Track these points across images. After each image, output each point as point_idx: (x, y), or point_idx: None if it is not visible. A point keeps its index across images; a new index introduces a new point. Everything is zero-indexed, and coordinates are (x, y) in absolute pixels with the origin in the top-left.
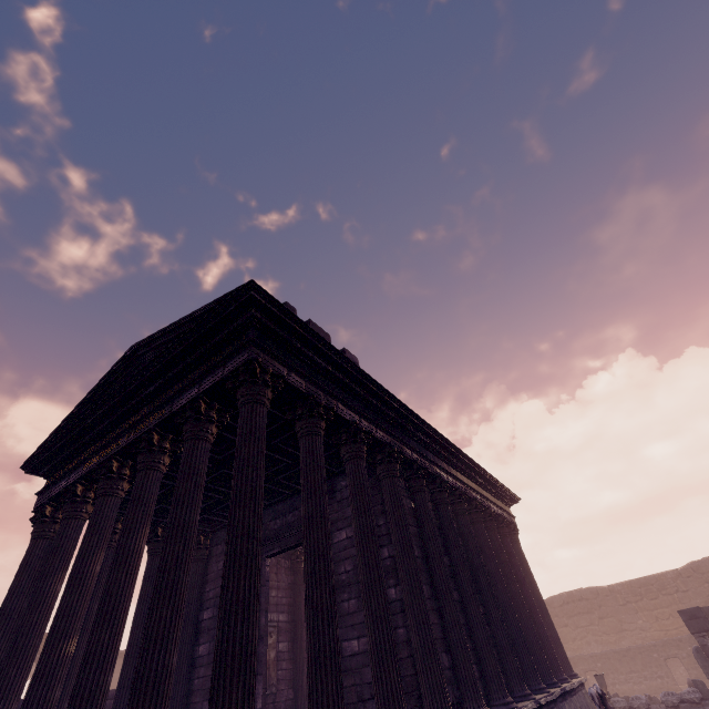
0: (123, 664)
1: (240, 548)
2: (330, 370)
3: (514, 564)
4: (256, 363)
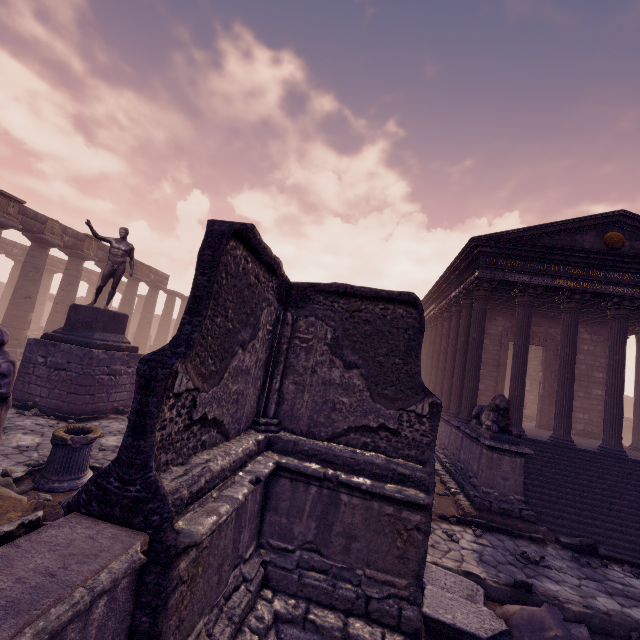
0: (453, 368)
1: None
2: None
3: None
4: None
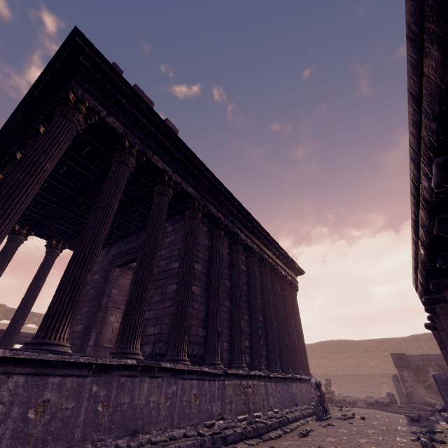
0: (17, 309)
1: (2, 190)
2: (152, 131)
3: (287, 306)
4: (72, 92)
